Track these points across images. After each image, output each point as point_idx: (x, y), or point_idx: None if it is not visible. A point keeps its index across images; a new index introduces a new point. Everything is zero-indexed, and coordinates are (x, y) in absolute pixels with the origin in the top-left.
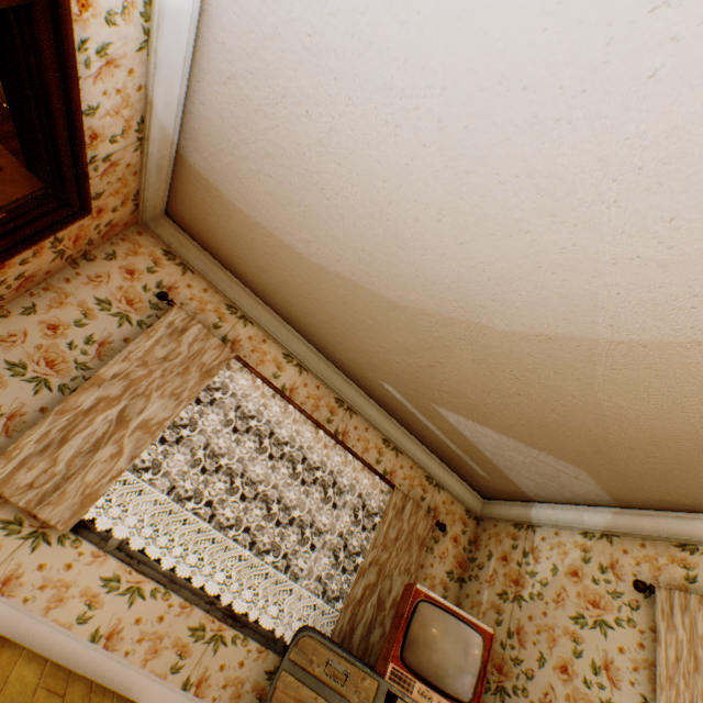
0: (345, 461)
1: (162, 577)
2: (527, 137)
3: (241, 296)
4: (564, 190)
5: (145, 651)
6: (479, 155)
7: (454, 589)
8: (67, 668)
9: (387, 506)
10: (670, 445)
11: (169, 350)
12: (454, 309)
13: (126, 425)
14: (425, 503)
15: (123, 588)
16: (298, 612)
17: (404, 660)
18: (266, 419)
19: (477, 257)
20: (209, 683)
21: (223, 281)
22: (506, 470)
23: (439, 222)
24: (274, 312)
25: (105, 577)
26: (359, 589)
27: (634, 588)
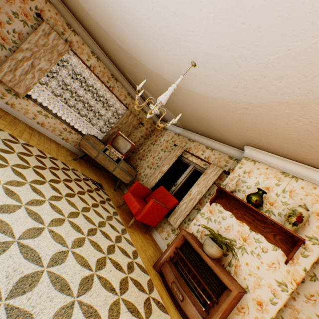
0: (112, 97)
1: (54, 115)
2: (134, 10)
3: (72, 20)
4: (147, 32)
5: (52, 130)
6: (125, 9)
7: (142, 140)
8: (33, 128)
9: (124, 114)
10: (186, 114)
11: (45, 42)
12: (135, 56)
13: (35, 68)
14: (139, 116)
15: (43, 114)
16: (93, 133)
17: (112, 145)
18: (84, 76)
19: (135, 41)
20: (69, 140)
21: (64, 11)
22: (162, 112)
23: (123, 25)
24: (86, 32)
25: (38, 111)
26: (111, 132)
27: (173, 145)
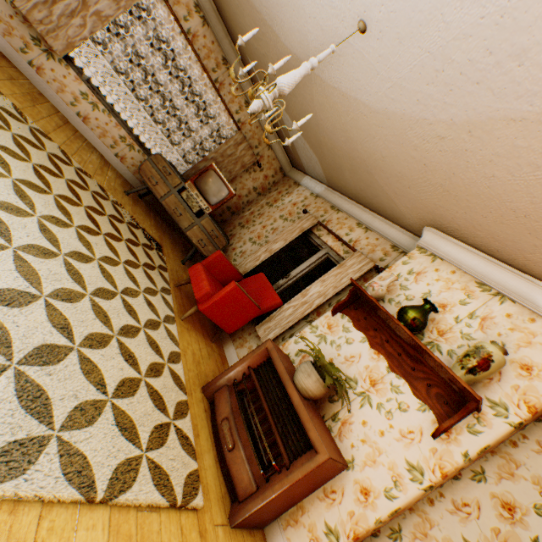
0: (216, 102)
1: (108, 107)
2: None
3: None
4: None
5: (100, 133)
6: None
7: (254, 196)
8: (68, 120)
9: (231, 138)
10: (336, 153)
11: None
12: (266, 14)
13: (88, 10)
14: (257, 151)
15: (90, 101)
16: (171, 159)
17: (195, 183)
18: (174, 49)
19: None
20: (126, 161)
21: None
22: (297, 150)
23: None
24: None
25: (82, 92)
26: (202, 166)
27: (302, 212)
